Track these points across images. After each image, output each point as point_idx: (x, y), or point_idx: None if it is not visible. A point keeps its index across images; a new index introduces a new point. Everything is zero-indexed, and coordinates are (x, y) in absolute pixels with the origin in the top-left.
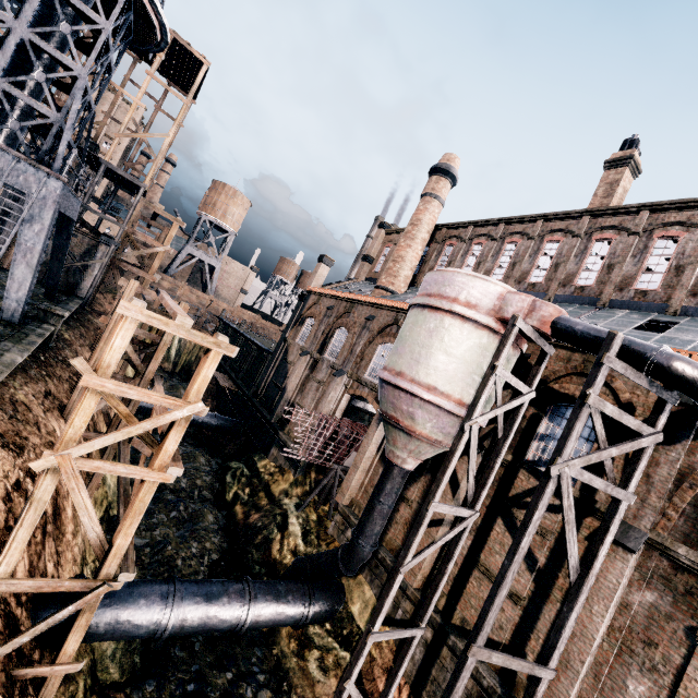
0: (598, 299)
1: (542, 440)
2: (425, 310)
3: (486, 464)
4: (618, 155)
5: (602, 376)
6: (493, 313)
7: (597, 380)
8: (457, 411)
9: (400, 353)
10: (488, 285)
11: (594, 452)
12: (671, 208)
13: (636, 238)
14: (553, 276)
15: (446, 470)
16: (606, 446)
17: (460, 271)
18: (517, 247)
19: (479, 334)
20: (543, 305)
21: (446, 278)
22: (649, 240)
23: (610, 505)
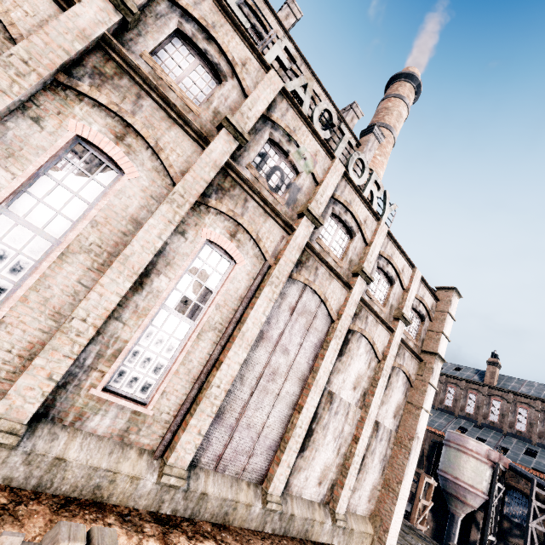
0: (501, 430)
1: (507, 505)
2: (459, 451)
3: (486, 514)
4: (491, 359)
5: (534, 493)
6: (486, 456)
7: (533, 494)
8: (482, 495)
9: (453, 468)
10: (482, 446)
11: (537, 518)
12: (521, 395)
13: (510, 405)
14: (477, 412)
15: (489, 522)
16: (539, 515)
17: (470, 438)
18: (455, 390)
19: (483, 464)
20: (504, 458)
21: (465, 440)
22: (515, 407)
23: (544, 536)
